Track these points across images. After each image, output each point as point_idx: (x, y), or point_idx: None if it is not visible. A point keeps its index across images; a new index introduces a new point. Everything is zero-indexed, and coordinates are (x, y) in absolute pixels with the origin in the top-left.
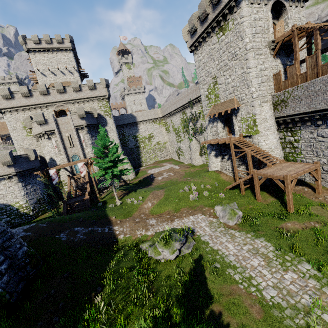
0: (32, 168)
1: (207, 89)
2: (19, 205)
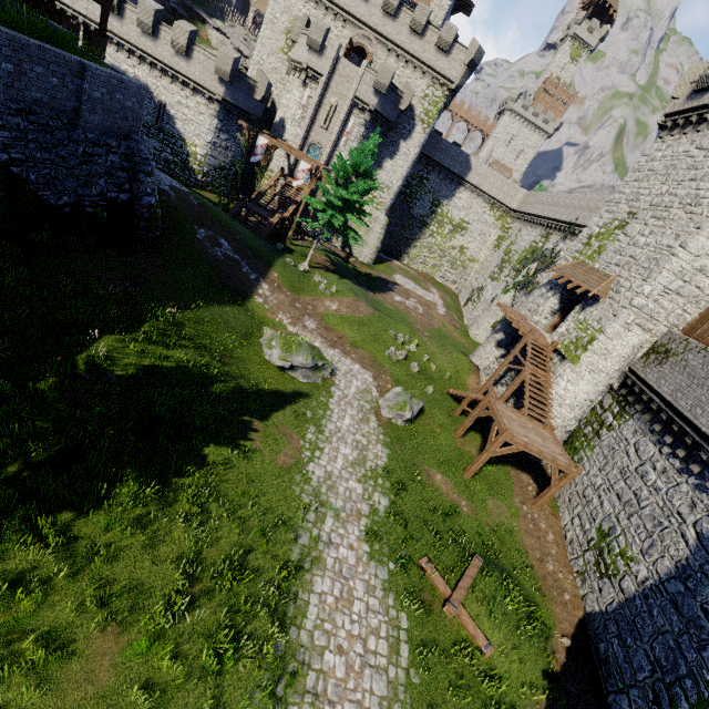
0: (247, 111)
1: (604, 225)
2: (194, 152)
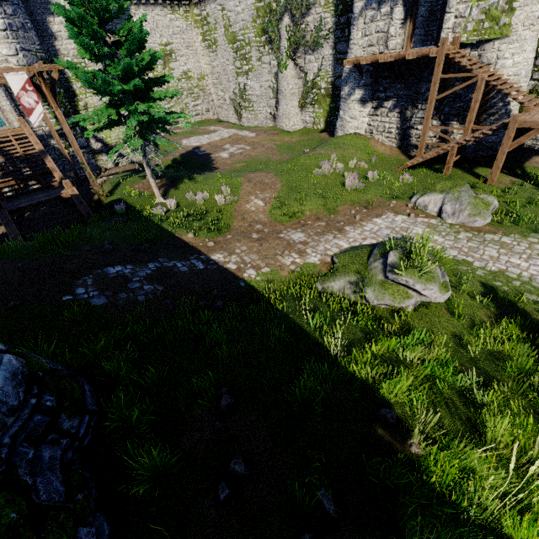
0: None
1: None
2: None
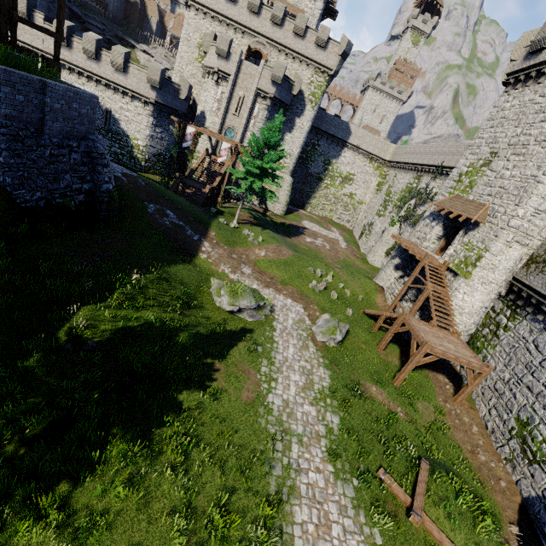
0: (175, 109)
1: (470, 164)
2: (137, 144)
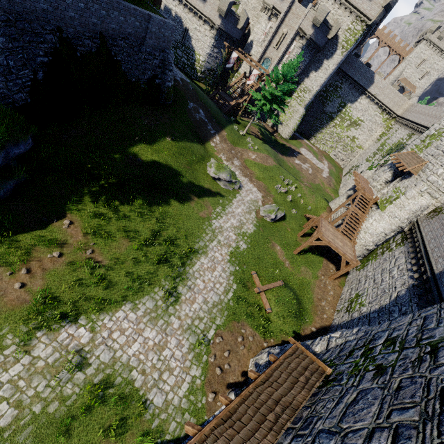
0: (231, 35)
1: (438, 129)
2: (198, 59)
